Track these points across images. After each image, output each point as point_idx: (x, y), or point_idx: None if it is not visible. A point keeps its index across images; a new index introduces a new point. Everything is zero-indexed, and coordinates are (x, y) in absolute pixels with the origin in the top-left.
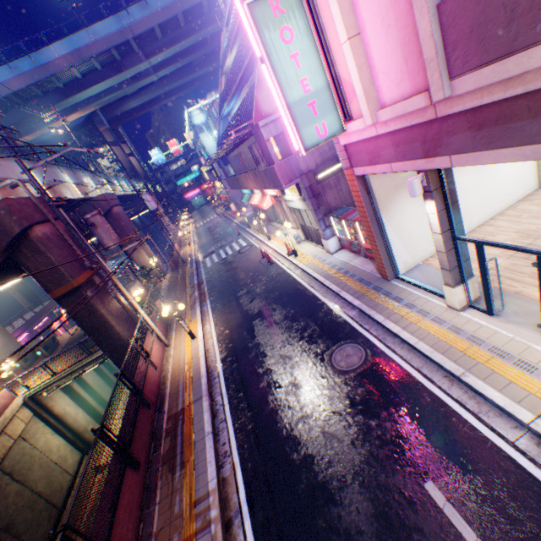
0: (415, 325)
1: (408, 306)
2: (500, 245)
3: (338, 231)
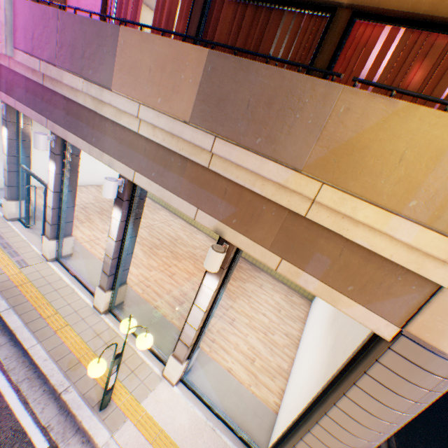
0: None
1: None
2: (36, 176)
3: None
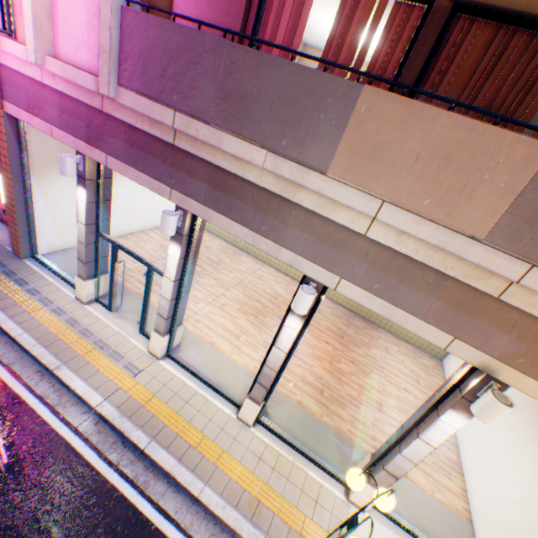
0: (31, 314)
1: (33, 292)
2: (130, 252)
3: None
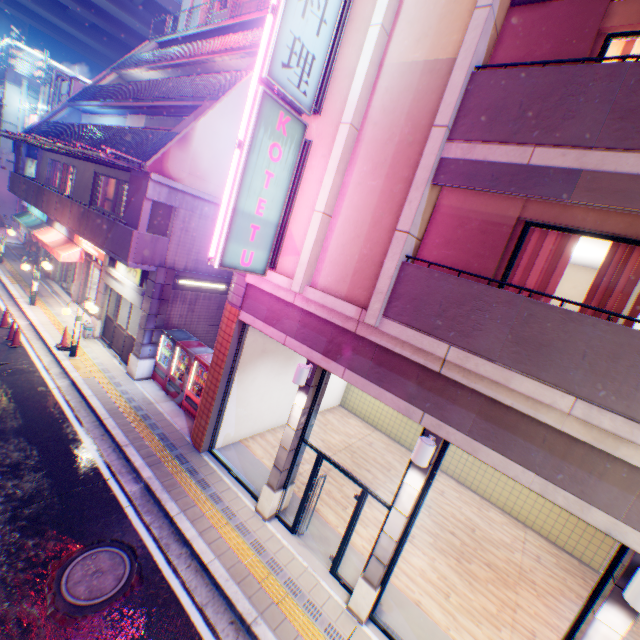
0: (217, 530)
1: (215, 498)
2: (339, 466)
3: (163, 355)
